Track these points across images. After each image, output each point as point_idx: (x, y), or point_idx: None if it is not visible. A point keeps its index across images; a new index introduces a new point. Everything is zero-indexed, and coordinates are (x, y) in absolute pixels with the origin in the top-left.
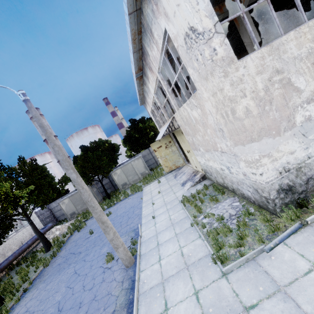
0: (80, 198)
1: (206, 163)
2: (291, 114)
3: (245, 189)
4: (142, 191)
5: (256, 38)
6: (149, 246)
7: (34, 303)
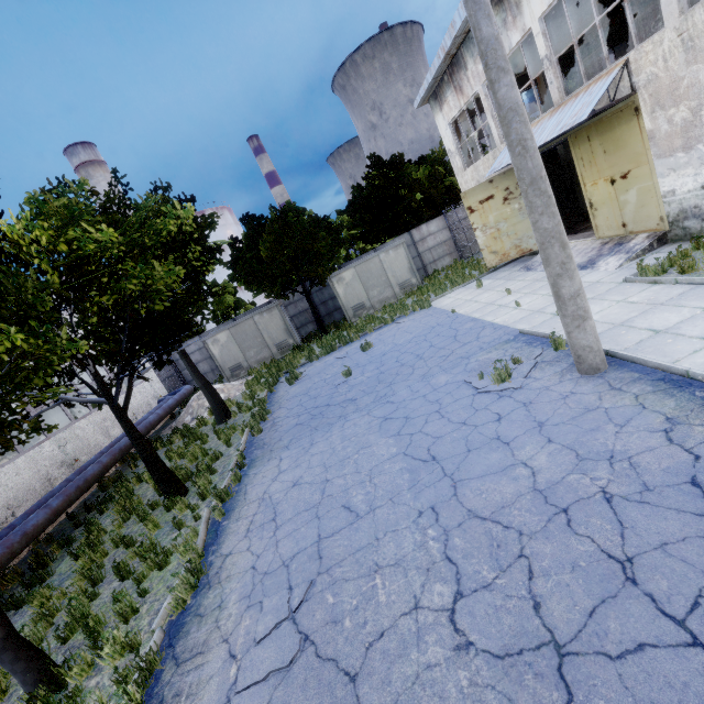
0: (255, 333)
1: None
2: None
3: None
4: (433, 307)
5: None
6: (623, 340)
7: (307, 473)
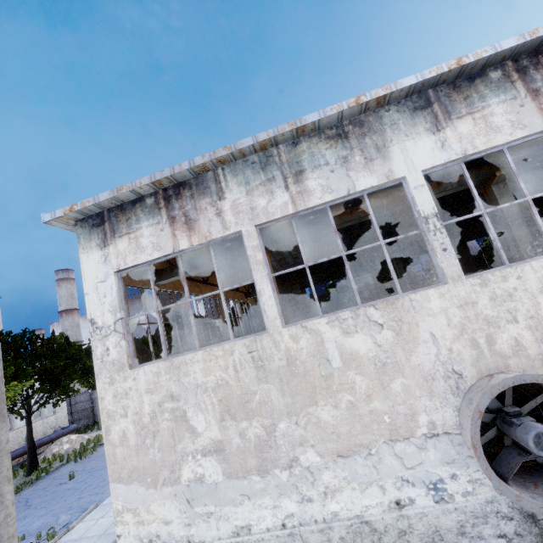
0: None
1: None
2: (178, 462)
3: None
4: None
5: None
6: None
7: None
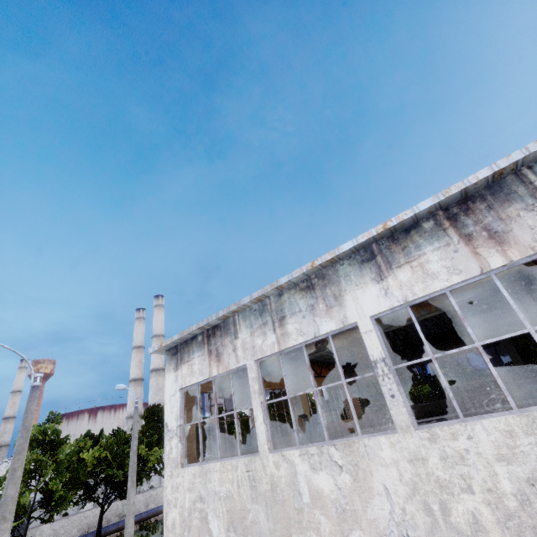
0: None
1: None
2: None
3: None
4: None
5: (300, 408)
6: None
7: None
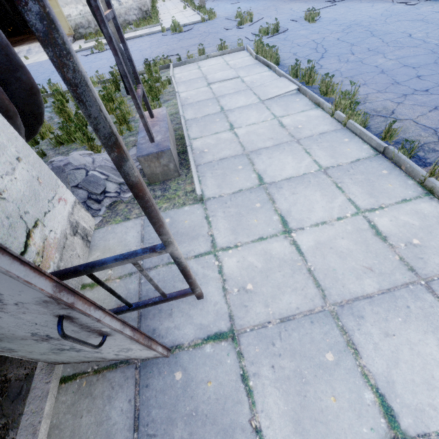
0: None
1: (84, 11)
2: None
3: (132, 15)
4: None
5: None
6: None
7: None
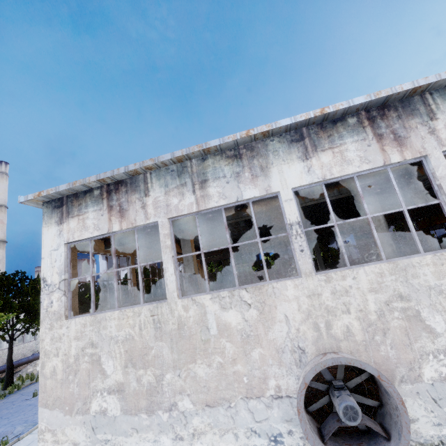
0: None
1: None
2: (90, 397)
3: None
4: None
5: (191, 269)
6: None
7: None
